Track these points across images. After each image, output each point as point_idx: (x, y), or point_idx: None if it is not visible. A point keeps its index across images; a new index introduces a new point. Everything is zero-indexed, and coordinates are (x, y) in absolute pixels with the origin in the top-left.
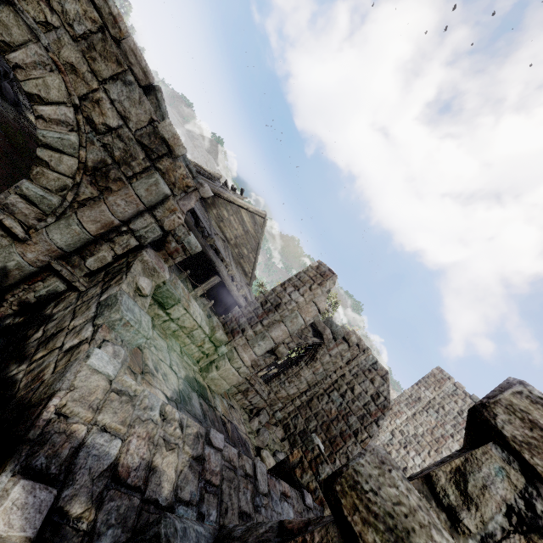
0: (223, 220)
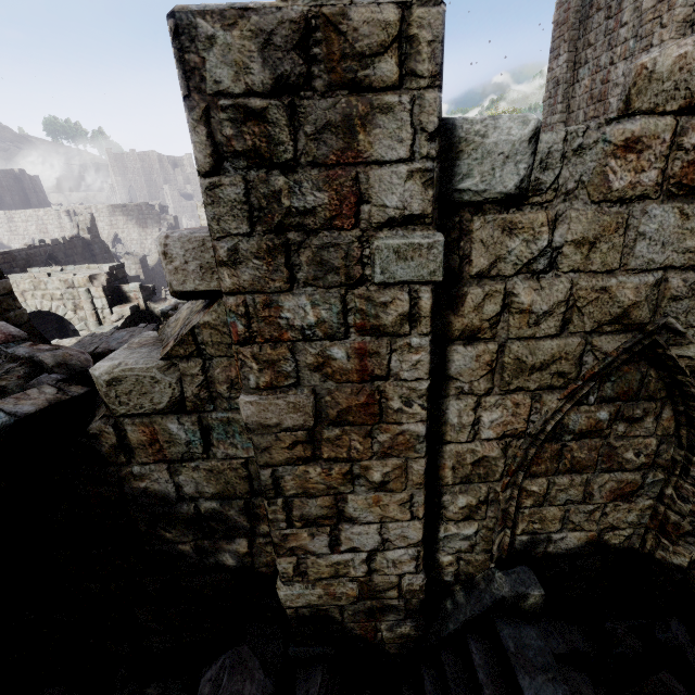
0: None
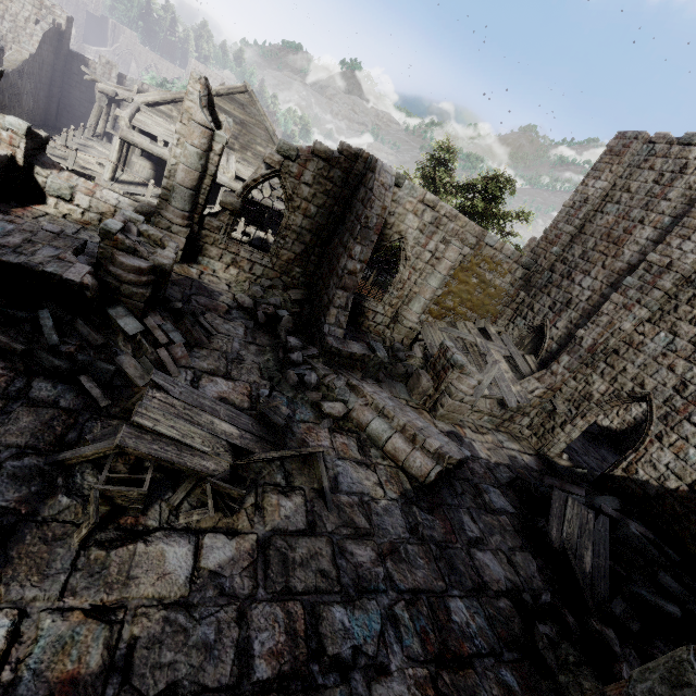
0: None
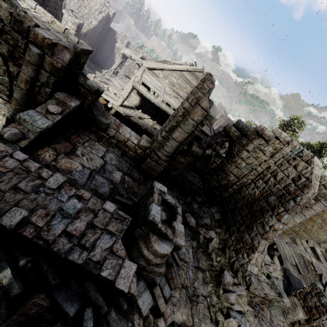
0: (174, 85)
